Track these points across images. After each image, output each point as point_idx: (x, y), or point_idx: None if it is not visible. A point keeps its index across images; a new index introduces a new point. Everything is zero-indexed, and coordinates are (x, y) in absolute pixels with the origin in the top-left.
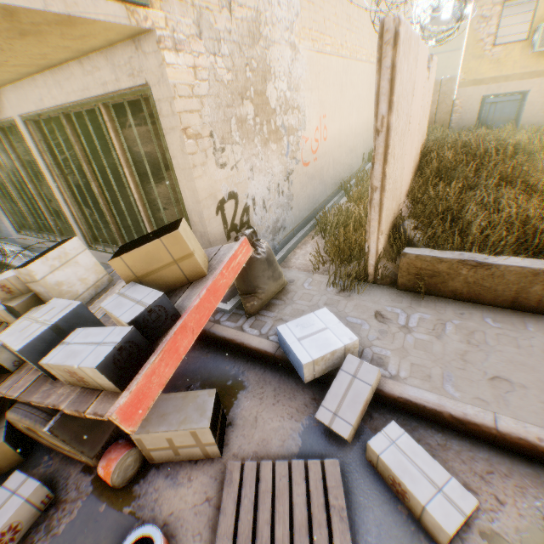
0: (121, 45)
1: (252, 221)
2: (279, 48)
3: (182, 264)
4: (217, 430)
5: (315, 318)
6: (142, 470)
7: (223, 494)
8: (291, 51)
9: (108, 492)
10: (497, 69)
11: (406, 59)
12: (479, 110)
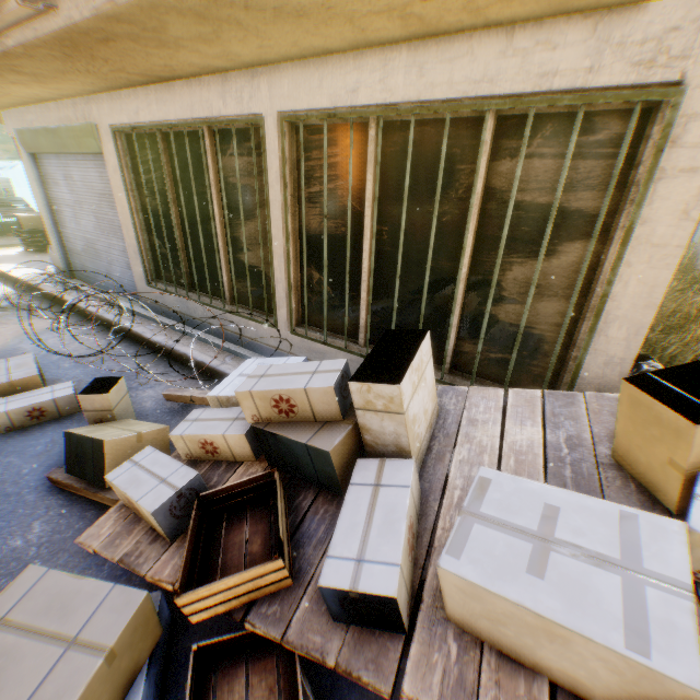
0: (659, 4)
1: None
2: None
3: None
4: None
5: None
6: None
7: None
8: None
9: None
10: None
11: None
12: None
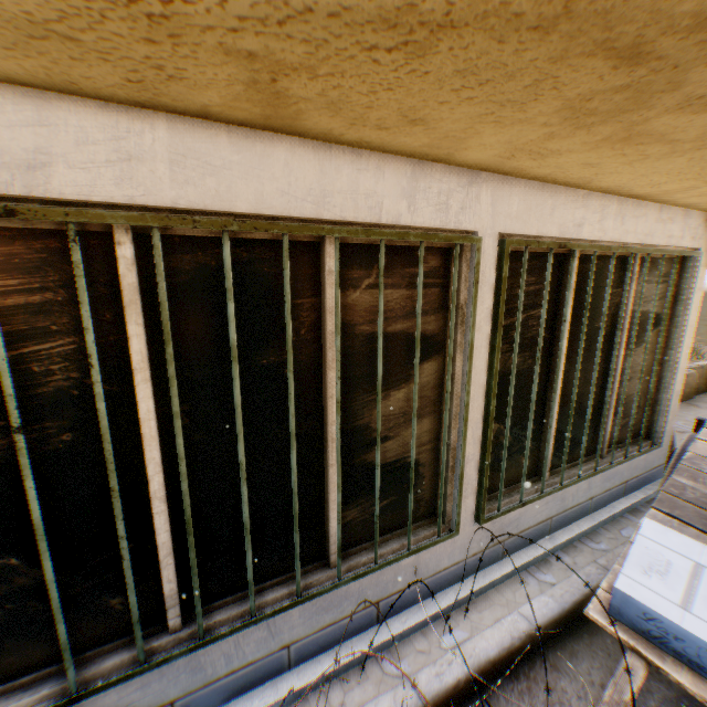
0: (696, 212)
1: None
2: None
3: None
4: None
5: None
6: None
7: None
8: None
9: None
10: None
11: None
12: None
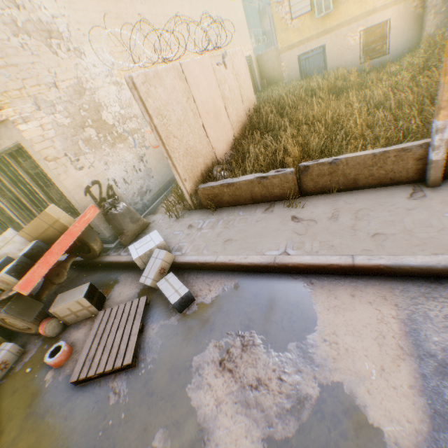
0: None
1: (118, 193)
2: (104, 89)
3: (56, 226)
4: (93, 300)
5: (148, 236)
6: (64, 329)
7: (94, 323)
8: (115, 86)
9: (49, 341)
10: (300, 35)
11: (159, 85)
12: (299, 66)
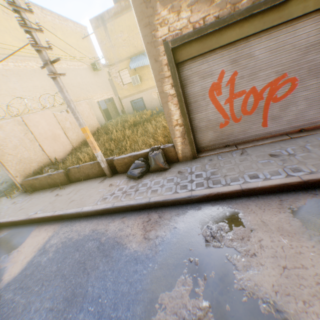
0: None
1: None
2: None
3: None
4: None
5: None
6: None
7: None
8: None
9: None
10: (129, 91)
11: None
12: (132, 105)
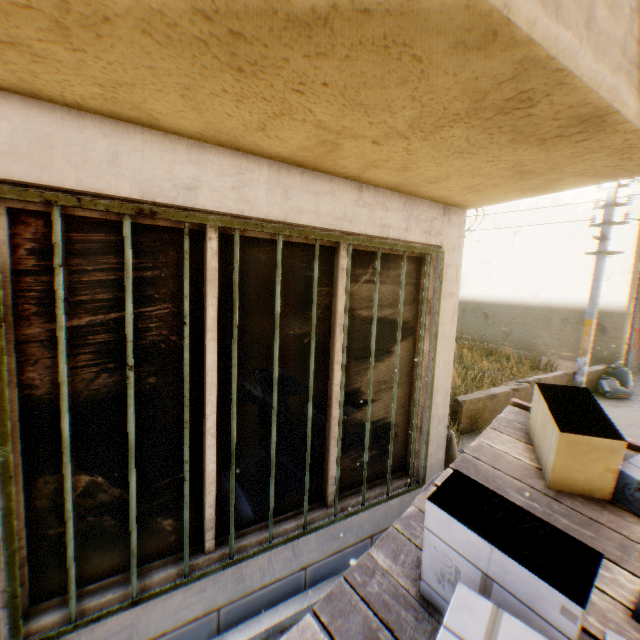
0: (429, 202)
1: None
2: None
3: None
4: None
5: None
6: None
7: None
8: None
9: None
10: None
11: None
12: None
